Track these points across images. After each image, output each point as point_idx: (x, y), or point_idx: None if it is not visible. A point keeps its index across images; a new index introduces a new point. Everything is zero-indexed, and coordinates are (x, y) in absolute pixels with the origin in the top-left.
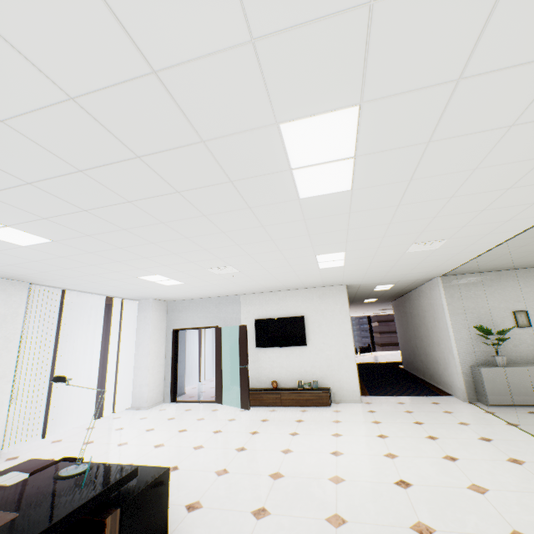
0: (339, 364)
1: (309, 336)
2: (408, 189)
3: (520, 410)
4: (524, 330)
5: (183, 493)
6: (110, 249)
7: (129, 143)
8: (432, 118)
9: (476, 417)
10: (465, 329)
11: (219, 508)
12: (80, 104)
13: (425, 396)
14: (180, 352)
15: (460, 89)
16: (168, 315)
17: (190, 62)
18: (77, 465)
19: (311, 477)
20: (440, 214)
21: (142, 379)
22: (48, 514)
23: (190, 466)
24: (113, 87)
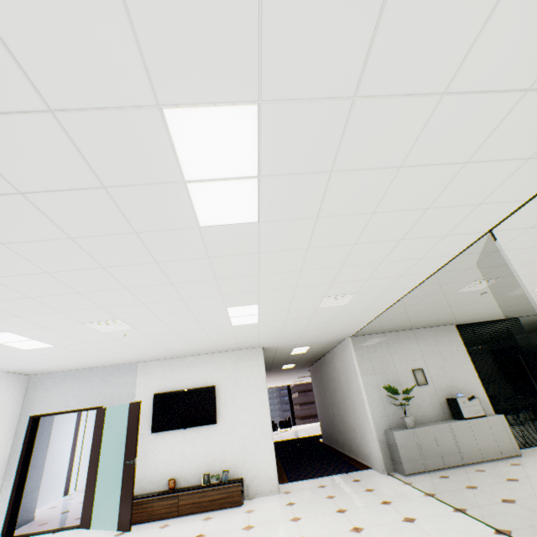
0: (254, 444)
1: (220, 411)
2: (316, 229)
3: (432, 475)
4: (423, 388)
5: None
6: None
7: None
8: (333, 141)
9: (396, 492)
10: (376, 390)
11: None
12: None
13: (346, 473)
14: (38, 451)
15: (356, 111)
16: (28, 395)
17: None
18: None
19: None
20: (346, 263)
21: None
22: None
23: None
24: None
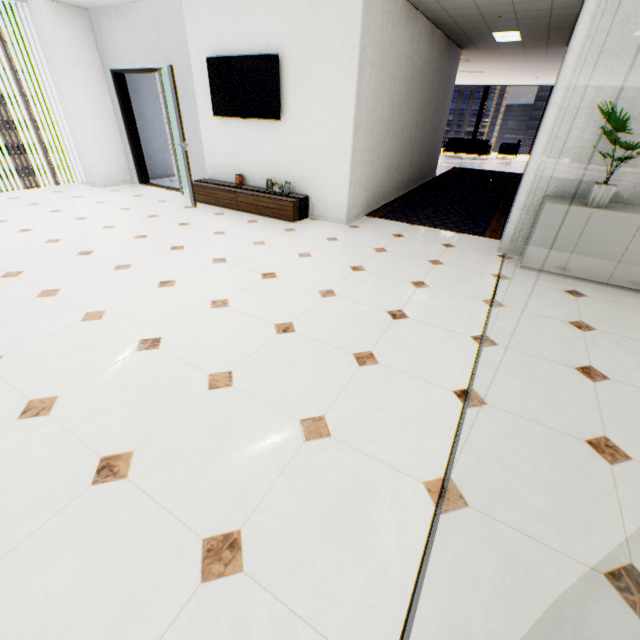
0: (325, 160)
1: (287, 102)
2: None
3: (562, 284)
4: None
5: None
6: None
7: None
8: None
9: (460, 279)
10: (586, 114)
11: None
12: None
13: (454, 233)
14: (150, 115)
15: None
16: (98, 42)
17: None
18: None
19: (76, 306)
20: None
21: (83, 147)
22: None
23: (0, 261)
24: None
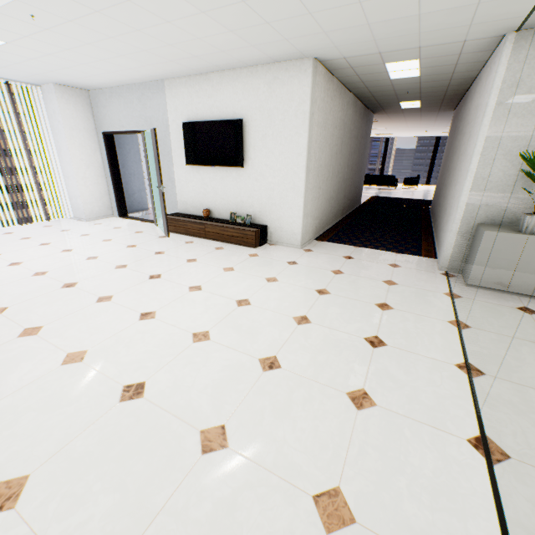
0: (282, 197)
1: (248, 154)
2: None
3: (510, 300)
4: None
5: None
6: None
7: None
8: None
9: (418, 300)
10: (505, 159)
11: None
12: None
13: (395, 253)
14: (132, 164)
15: None
16: (94, 112)
17: None
18: None
19: (57, 345)
20: None
21: (74, 190)
22: None
23: None
24: None
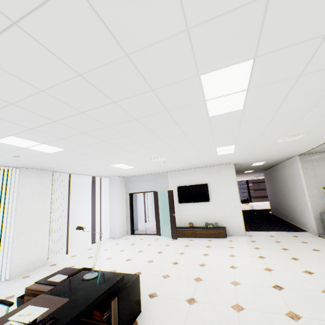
0: (230, 212)
1: (211, 196)
2: (281, 105)
3: None
4: None
5: (146, 287)
6: (95, 151)
7: (110, 95)
8: (304, 60)
9: (324, 246)
10: (316, 189)
11: (167, 297)
12: (84, 77)
13: (287, 232)
14: (134, 206)
15: None
16: (126, 185)
17: (148, 46)
18: (92, 273)
19: (219, 281)
20: (302, 118)
21: (114, 221)
22: (84, 300)
23: (147, 272)
24: (103, 66)
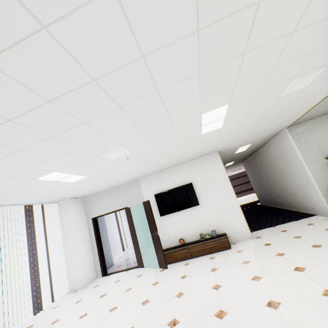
0: (227, 212)
1: (199, 197)
2: None
3: None
4: None
5: None
6: None
7: None
8: None
9: None
10: (315, 162)
11: None
12: None
13: (296, 221)
14: (103, 234)
15: None
16: (86, 208)
17: None
18: None
19: None
20: None
21: (73, 265)
22: None
23: None
24: None
